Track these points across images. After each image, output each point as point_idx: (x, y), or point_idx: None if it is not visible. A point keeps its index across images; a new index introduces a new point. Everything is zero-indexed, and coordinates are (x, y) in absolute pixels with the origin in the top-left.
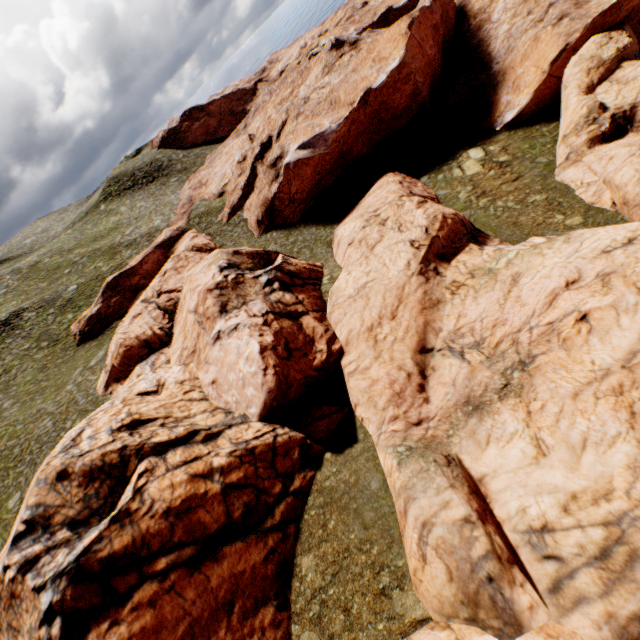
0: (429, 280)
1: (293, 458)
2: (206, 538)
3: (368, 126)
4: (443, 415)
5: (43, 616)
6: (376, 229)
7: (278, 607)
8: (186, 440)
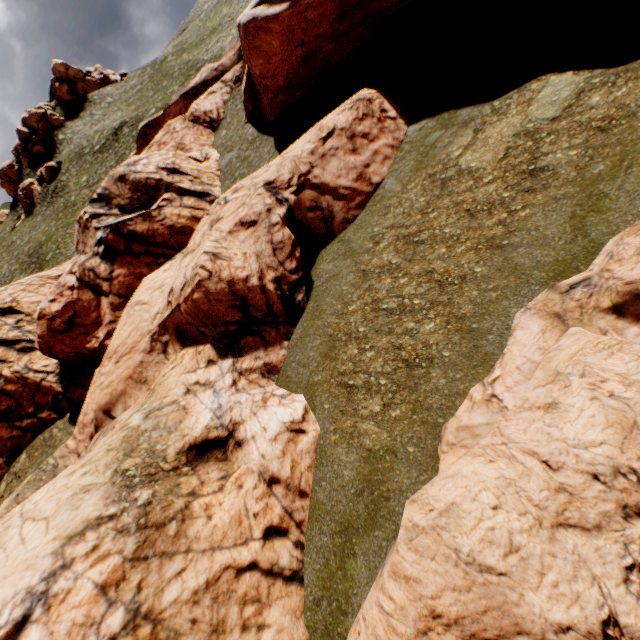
0: (153, 352)
1: (49, 399)
2: None
3: None
4: None
5: None
6: (205, 228)
7: (6, 462)
8: (10, 344)
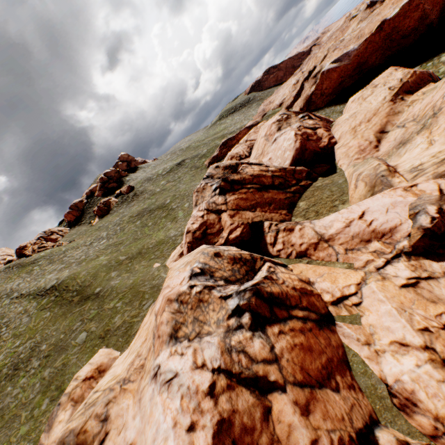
0: (395, 103)
1: (302, 176)
2: (264, 185)
3: (381, 45)
4: (385, 154)
5: (213, 190)
6: (370, 90)
7: (287, 212)
8: (258, 165)
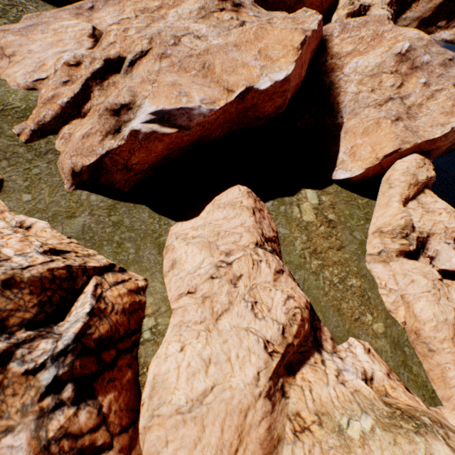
0: (275, 406)
1: None
2: None
3: (234, 117)
4: None
5: None
6: (226, 288)
7: None
8: None
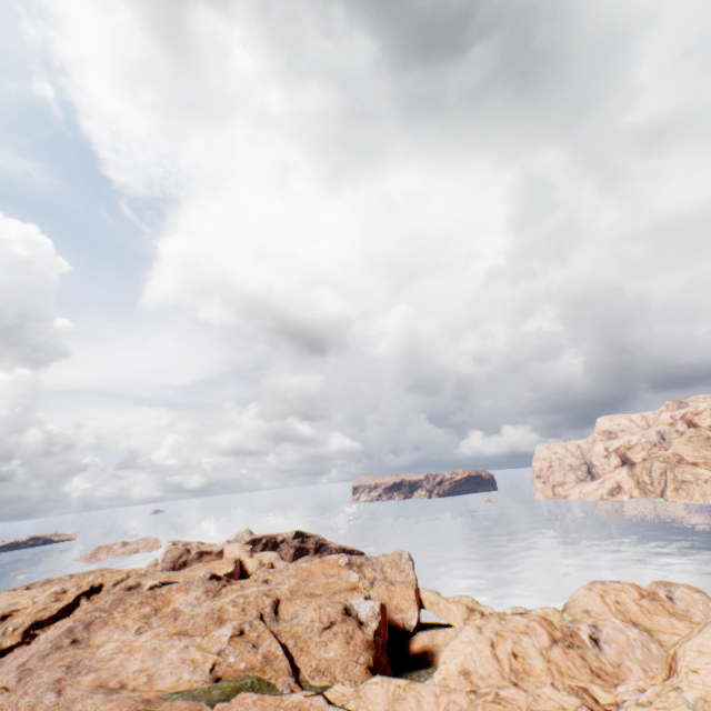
0: None
1: None
2: None
3: None
4: None
5: None
6: None
7: None
8: None
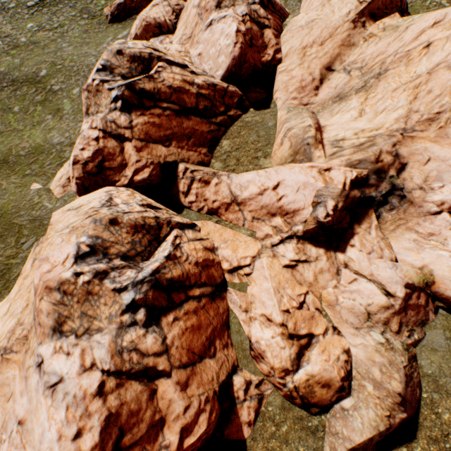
0: (355, 28)
1: (233, 102)
2: (185, 108)
3: None
4: (321, 103)
5: (113, 100)
6: None
7: (208, 151)
8: (182, 67)
